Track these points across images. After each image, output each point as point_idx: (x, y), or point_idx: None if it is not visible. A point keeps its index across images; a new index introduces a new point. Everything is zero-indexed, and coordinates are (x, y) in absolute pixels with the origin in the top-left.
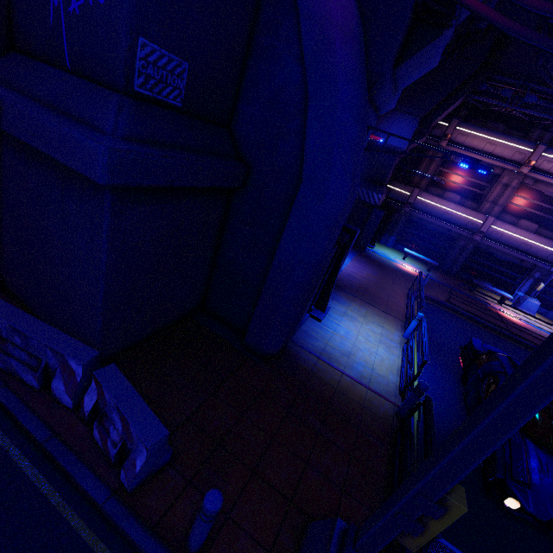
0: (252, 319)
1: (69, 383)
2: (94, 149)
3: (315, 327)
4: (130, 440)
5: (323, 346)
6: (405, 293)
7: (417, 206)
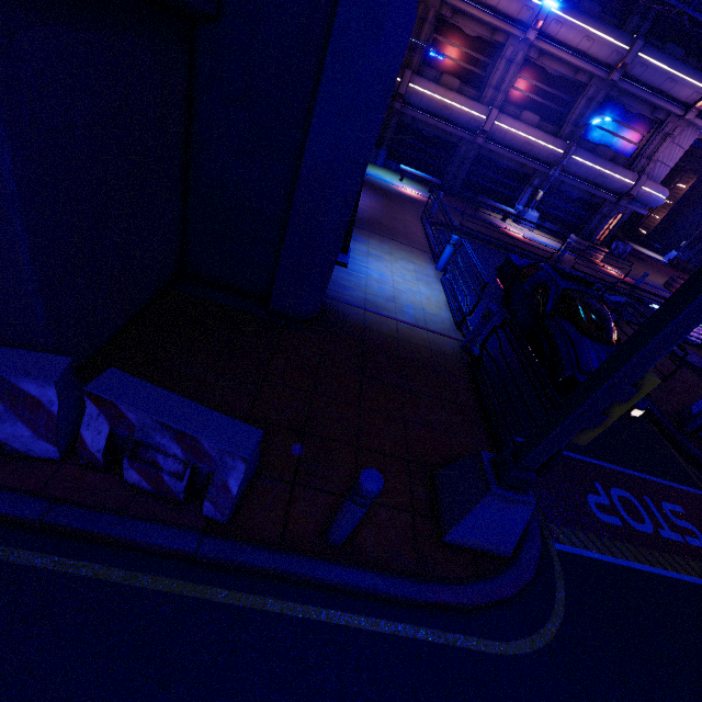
0: (278, 270)
1: (37, 421)
2: None
3: (344, 274)
4: (206, 461)
5: (363, 296)
6: (419, 221)
7: (410, 99)
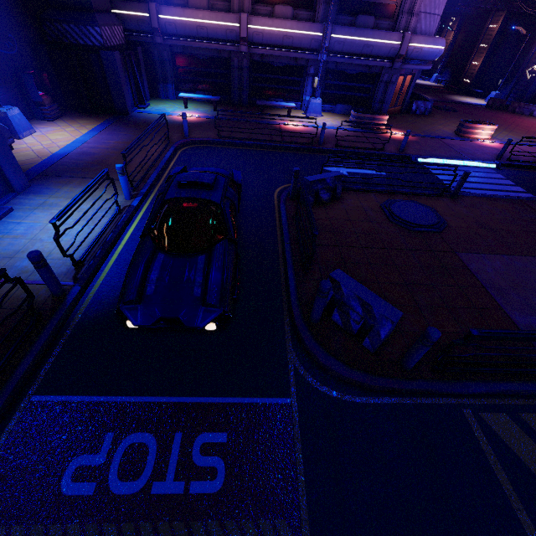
0: None
1: None
2: None
3: None
4: None
5: None
6: (163, 147)
7: (167, 29)
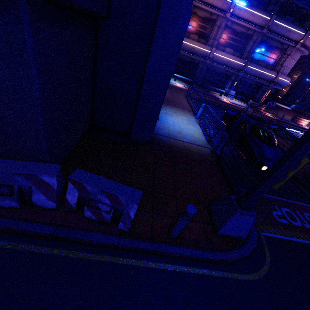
0: (134, 123)
1: (48, 192)
2: None
3: (158, 123)
4: (120, 205)
5: (167, 132)
6: (185, 98)
7: None
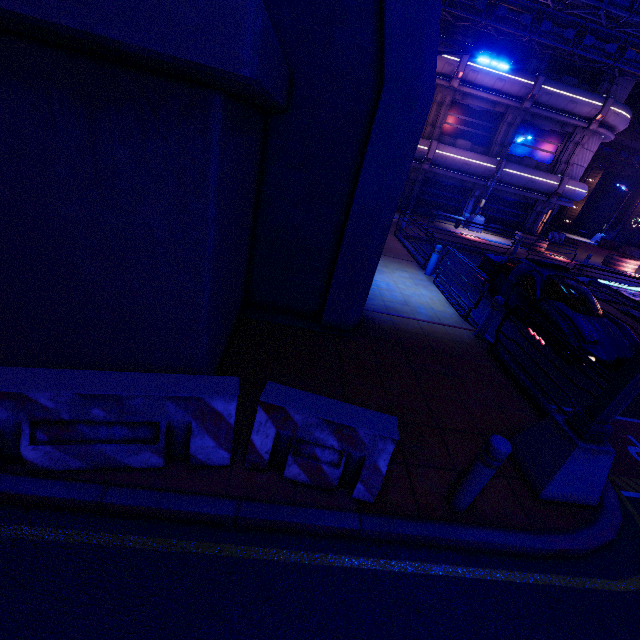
0: (331, 290)
1: (219, 432)
2: (233, 2)
3: None
4: (358, 447)
5: (383, 303)
6: (394, 237)
7: None
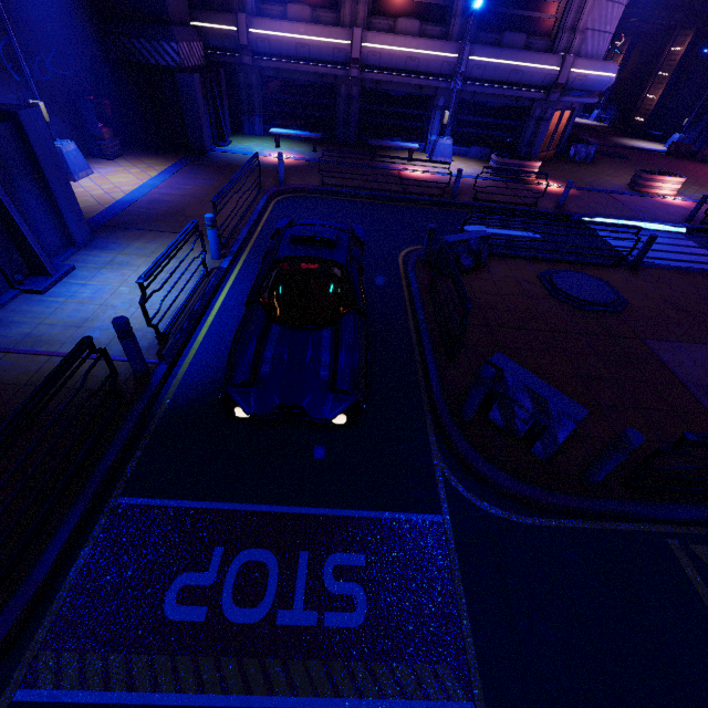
0: None
1: None
2: None
3: (28, 305)
4: None
5: (29, 330)
6: (253, 195)
7: (258, 47)
